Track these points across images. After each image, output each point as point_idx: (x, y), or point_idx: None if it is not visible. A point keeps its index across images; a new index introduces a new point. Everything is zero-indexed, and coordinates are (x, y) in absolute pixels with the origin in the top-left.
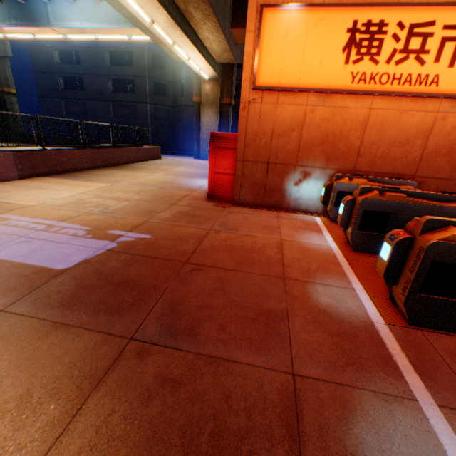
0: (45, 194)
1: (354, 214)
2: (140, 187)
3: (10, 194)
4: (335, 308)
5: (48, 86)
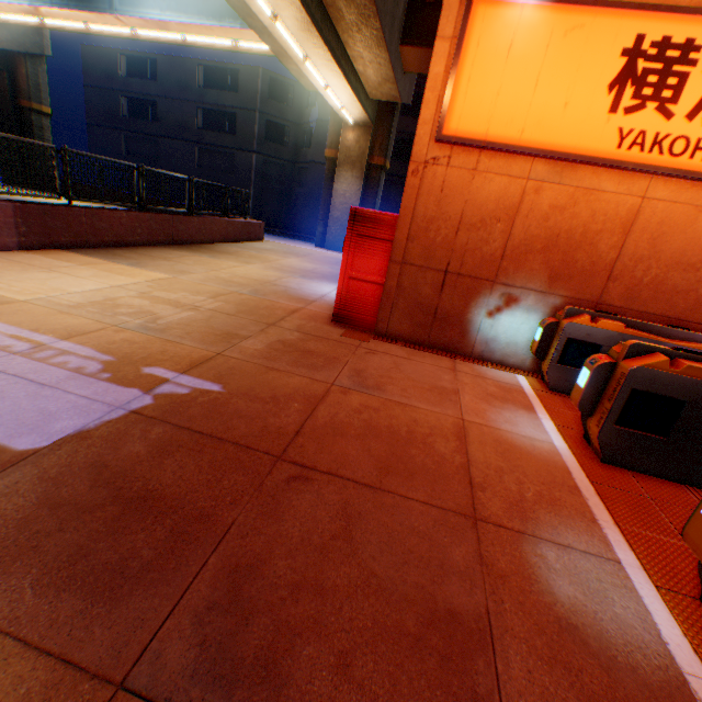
0: (54, 282)
1: (611, 392)
2: (221, 285)
3: None
4: (592, 617)
5: (104, 109)
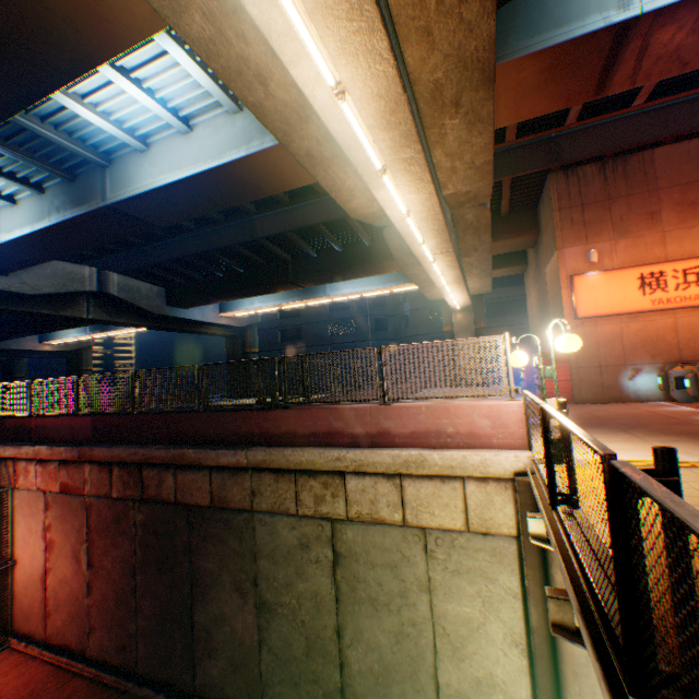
0: None
1: (698, 383)
2: None
3: None
4: None
5: (266, 340)
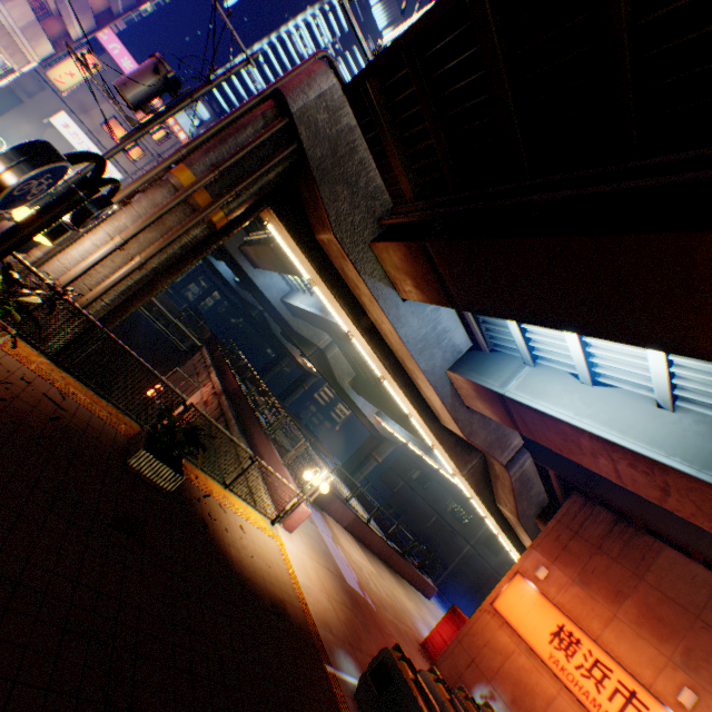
0: (351, 548)
1: None
2: (391, 593)
3: (340, 534)
4: None
5: (403, 465)
